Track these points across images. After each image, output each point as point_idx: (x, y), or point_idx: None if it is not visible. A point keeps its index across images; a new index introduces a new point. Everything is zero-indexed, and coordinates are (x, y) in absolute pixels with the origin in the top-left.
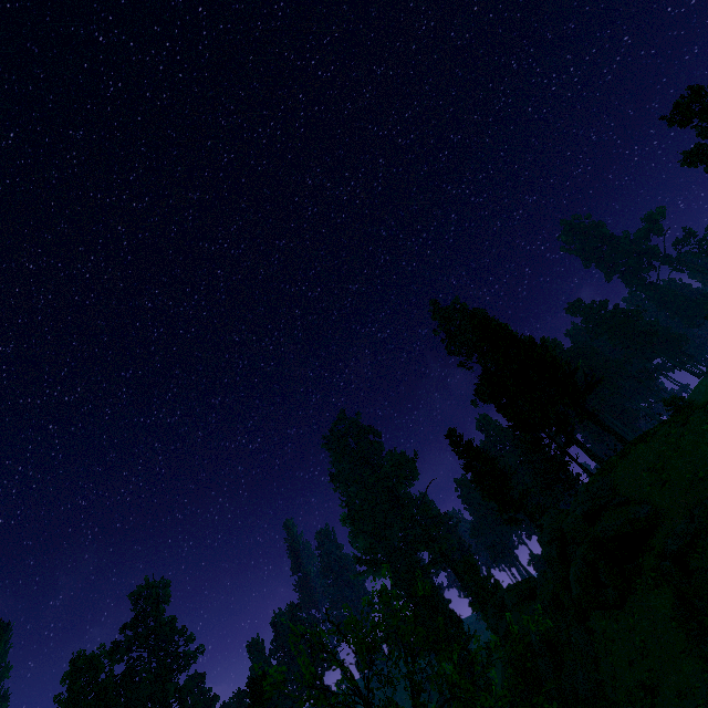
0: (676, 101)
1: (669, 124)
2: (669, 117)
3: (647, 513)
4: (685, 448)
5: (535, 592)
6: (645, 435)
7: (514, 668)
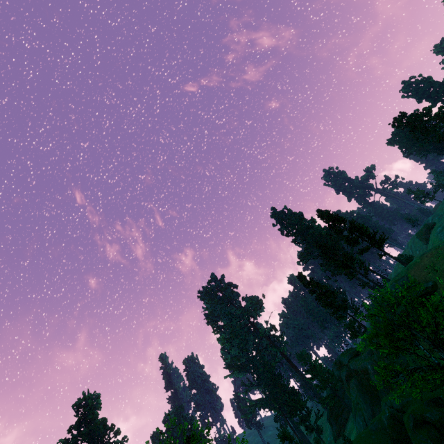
0: (395, 117)
1: (392, 127)
2: (393, 124)
3: (432, 284)
4: (441, 256)
5: (359, 352)
6: (418, 256)
7: (359, 388)
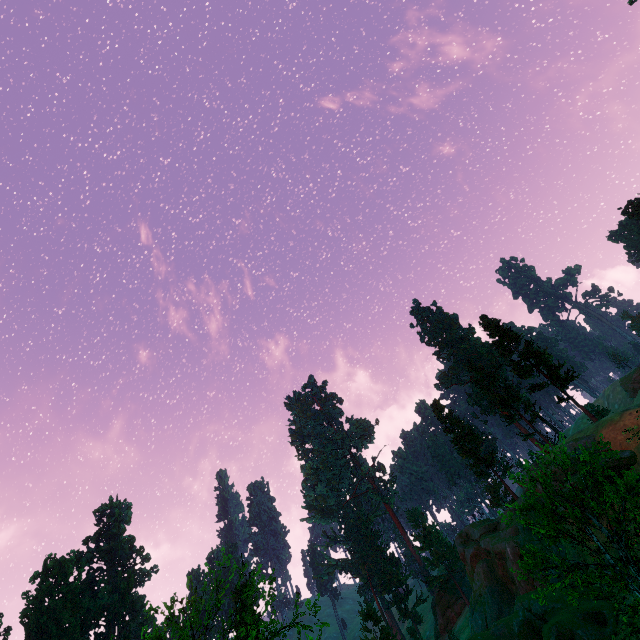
0: (630, 200)
1: (623, 213)
2: (624, 209)
3: (629, 455)
4: None
5: (498, 526)
6: (618, 412)
7: (487, 576)
